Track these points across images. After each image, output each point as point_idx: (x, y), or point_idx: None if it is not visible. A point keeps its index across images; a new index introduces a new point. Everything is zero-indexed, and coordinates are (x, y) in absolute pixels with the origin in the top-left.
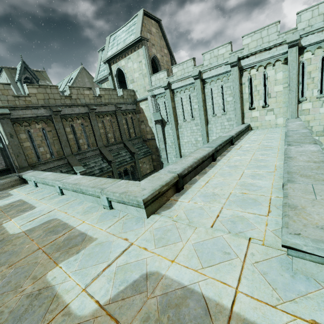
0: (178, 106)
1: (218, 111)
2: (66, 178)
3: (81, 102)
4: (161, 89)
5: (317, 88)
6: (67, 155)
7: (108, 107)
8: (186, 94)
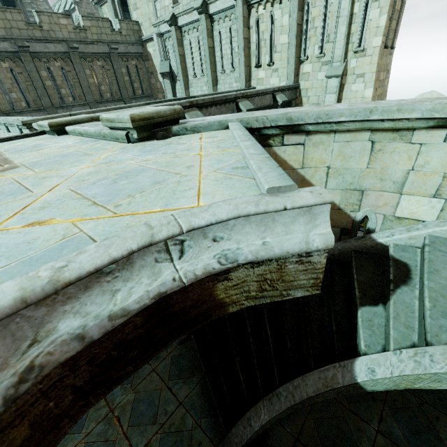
0: (187, 53)
1: (227, 66)
2: (10, 117)
3: (56, 36)
4: (168, 25)
5: (318, 44)
6: (47, 107)
7: (97, 46)
8: (194, 37)
